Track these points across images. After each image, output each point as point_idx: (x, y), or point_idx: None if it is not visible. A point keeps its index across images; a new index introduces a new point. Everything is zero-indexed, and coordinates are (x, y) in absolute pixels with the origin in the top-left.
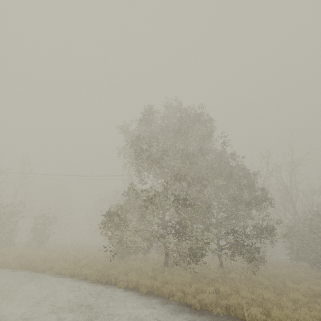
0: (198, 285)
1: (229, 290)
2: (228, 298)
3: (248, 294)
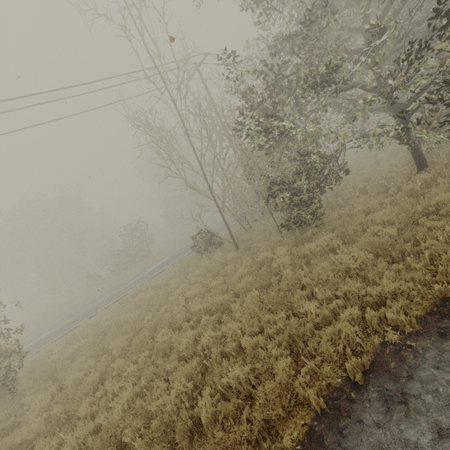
0: None
1: None
2: None
3: None
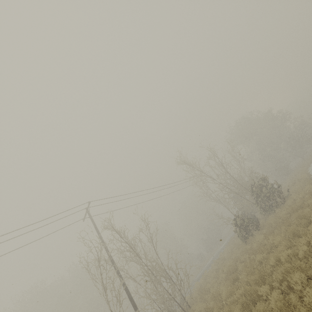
0: None
1: None
2: None
3: None
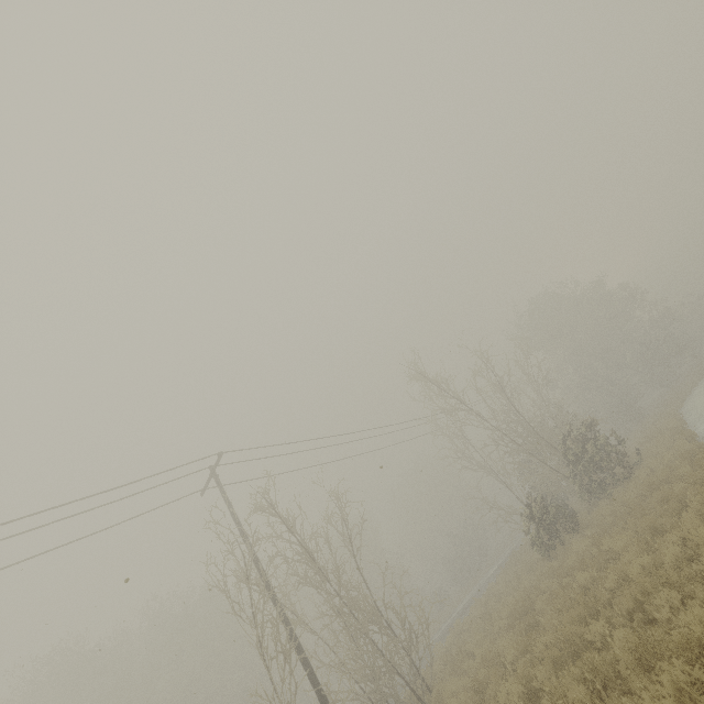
0: None
1: None
2: None
3: None
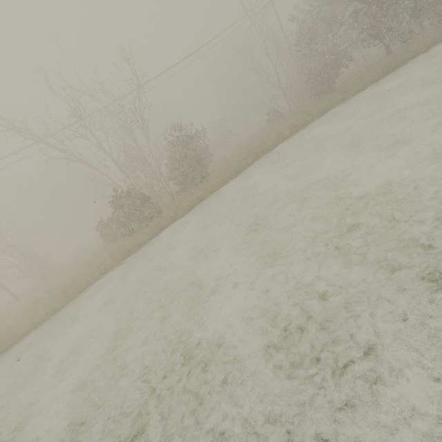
0: None
1: None
2: None
3: None
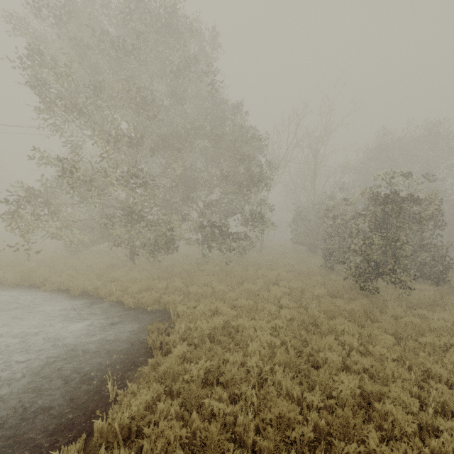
0: (146, 283)
1: (183, 284)
2: (174, 293)
3: (195, 288)
